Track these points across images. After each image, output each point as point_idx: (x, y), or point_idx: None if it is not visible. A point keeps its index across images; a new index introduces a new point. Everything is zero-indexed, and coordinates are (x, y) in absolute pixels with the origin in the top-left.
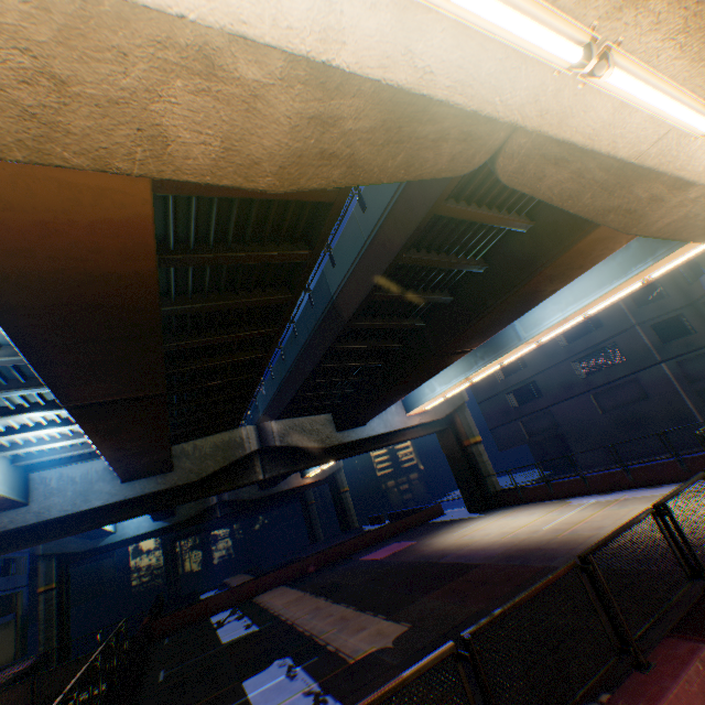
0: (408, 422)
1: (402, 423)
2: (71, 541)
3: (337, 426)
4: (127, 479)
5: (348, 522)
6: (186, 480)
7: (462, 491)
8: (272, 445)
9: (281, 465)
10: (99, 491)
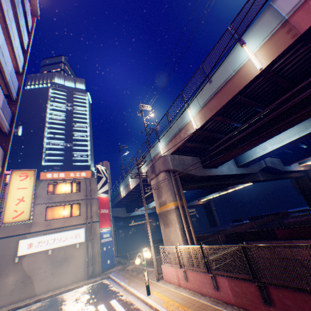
0: (300, 168)
1: (299, 168)
2: (119, 212)
3: (284, 164)
4: (238, 166)
5: (215, 223)
6: (252, 172)
7: (310, 202)
8: (268, 166)
9: (264, 176)
10: (232, 169)
